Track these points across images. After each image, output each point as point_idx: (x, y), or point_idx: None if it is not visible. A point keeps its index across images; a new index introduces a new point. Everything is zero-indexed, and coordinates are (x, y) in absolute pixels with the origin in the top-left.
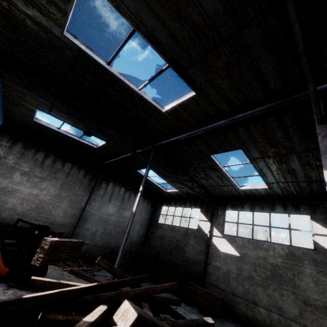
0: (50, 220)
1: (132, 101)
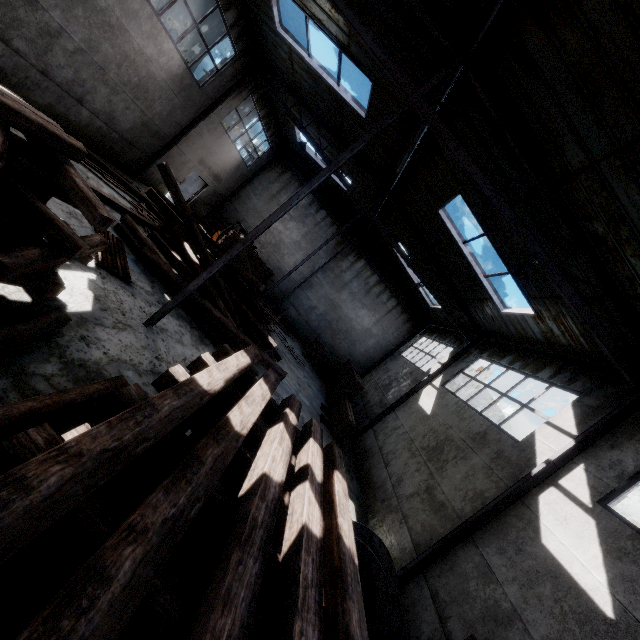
0: (280, 264)
1: (339, 105)
